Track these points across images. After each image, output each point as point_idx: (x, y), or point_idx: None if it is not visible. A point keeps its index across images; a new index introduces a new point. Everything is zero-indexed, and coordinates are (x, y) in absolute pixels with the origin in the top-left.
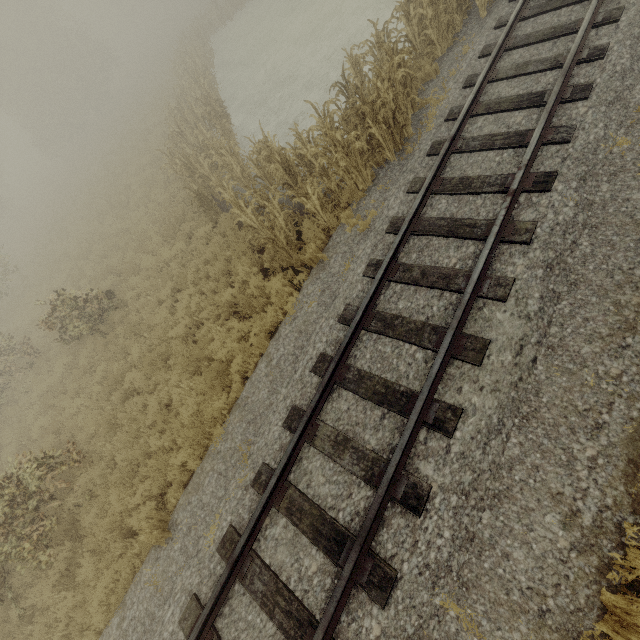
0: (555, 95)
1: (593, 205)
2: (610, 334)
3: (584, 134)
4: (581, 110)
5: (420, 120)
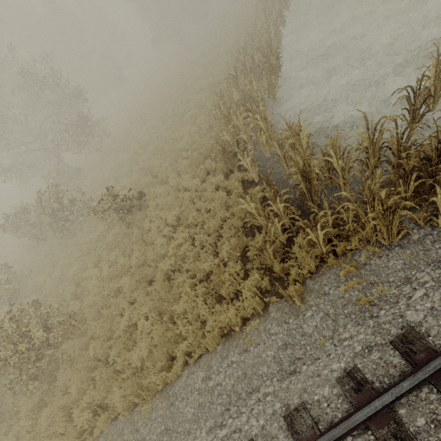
0: None
1: None
2: None
3: None
4: None
5: None
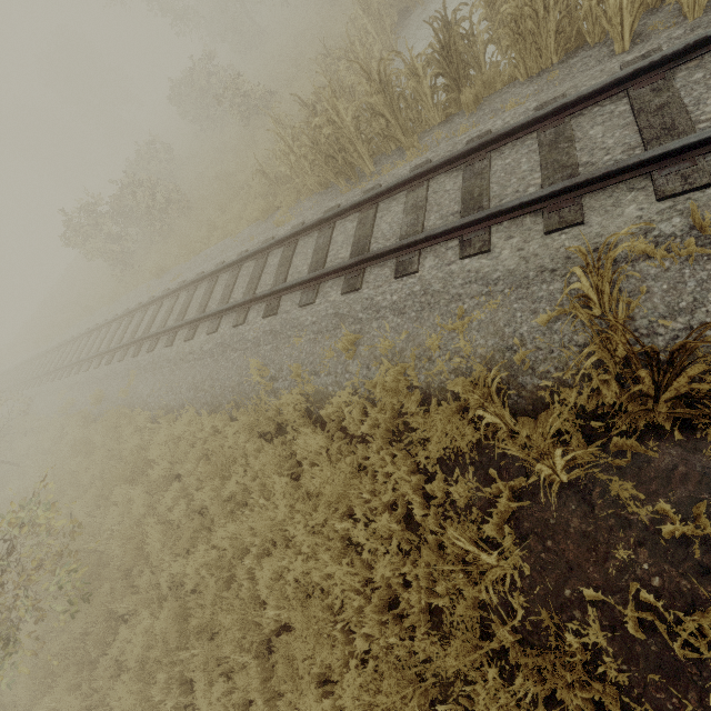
0: (335, 267)
1: (258, 347)
2: (194, 384)
3: (305, 312)
4: (332, 297)
5: (391, 163)
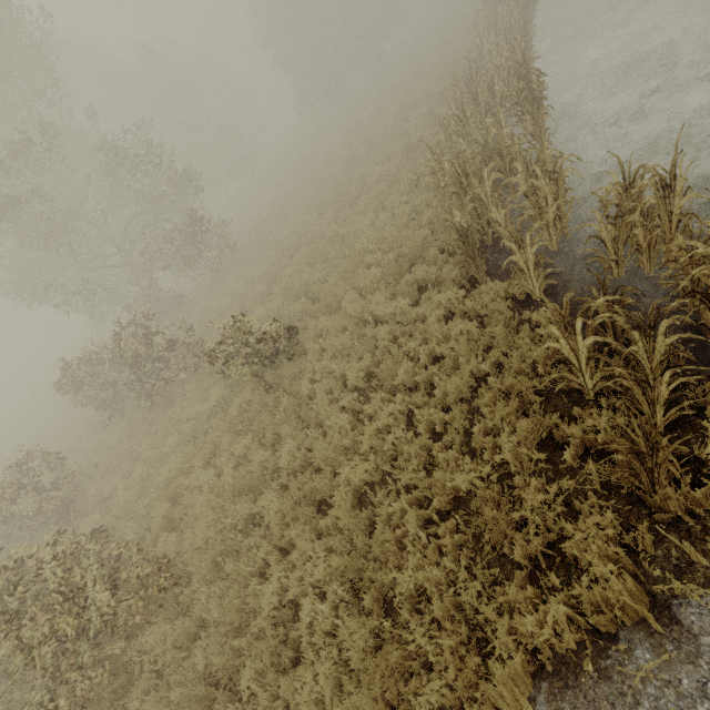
0: None
1: None
2: None
3: None
4: None
5: None
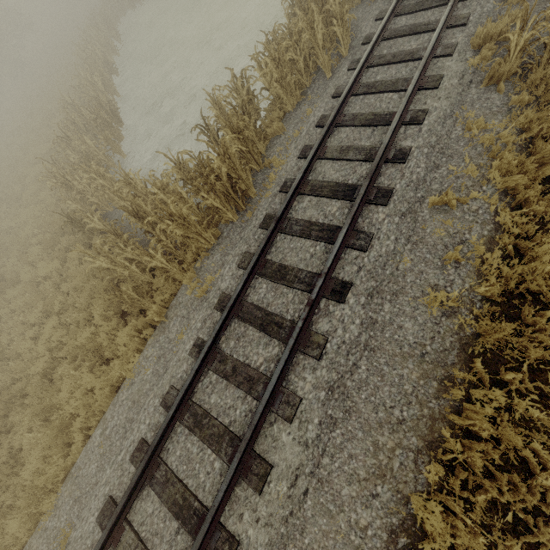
0: (360, 198)
1: (375, 325)
2: (366, 478)
3: (378, 245)
4: (380, 216)
5: (264, 180)
